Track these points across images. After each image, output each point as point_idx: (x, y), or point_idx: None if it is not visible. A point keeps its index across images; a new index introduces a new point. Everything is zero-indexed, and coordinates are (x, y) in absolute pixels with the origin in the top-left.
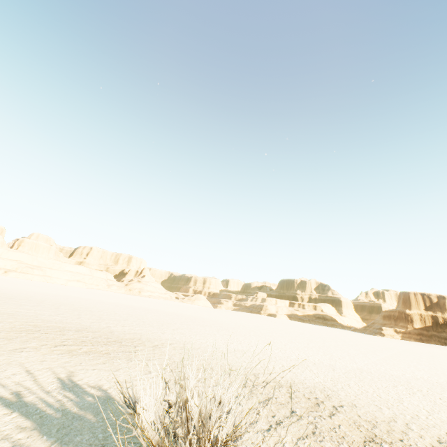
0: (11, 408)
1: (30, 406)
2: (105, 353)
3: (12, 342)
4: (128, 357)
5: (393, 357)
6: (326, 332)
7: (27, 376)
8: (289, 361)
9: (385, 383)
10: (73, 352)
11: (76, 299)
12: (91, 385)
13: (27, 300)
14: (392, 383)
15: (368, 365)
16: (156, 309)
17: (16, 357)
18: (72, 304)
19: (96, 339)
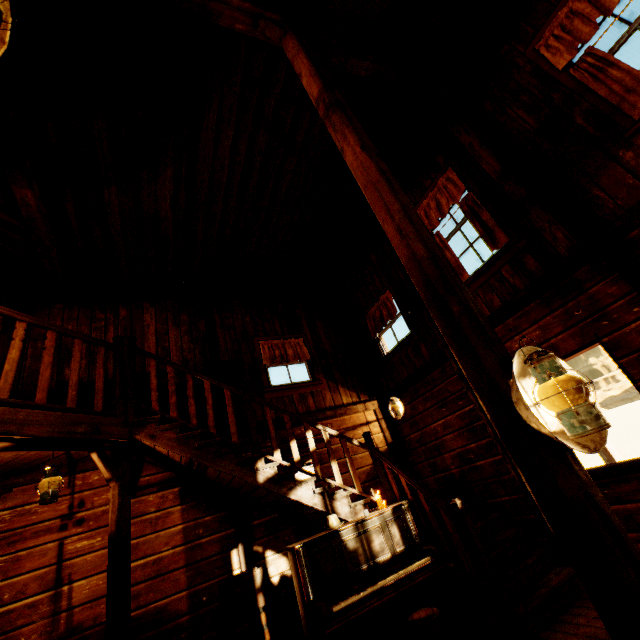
0: None
1: None
2: None
3: None
4: None
5: None
6: None
7: None
8: (599, 464)
9: None
10: None
11: None
12: None
13: None
14: None
15: None
16: None
17: None
18: None
19: None
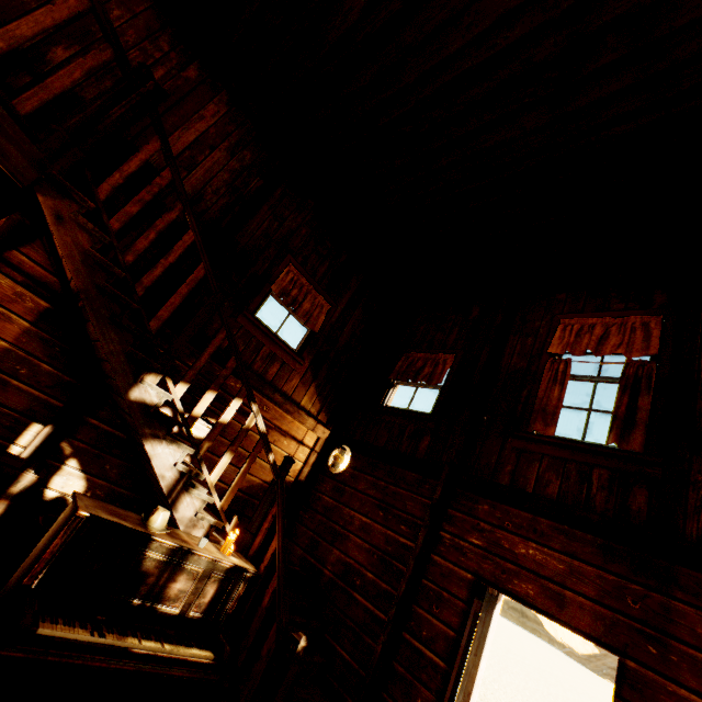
0: None
1: None
2: None
3: None
4: None
5: (570, 700)
6: (512, 635)
7: None
8: None
9: (506, 697)
10: None
11: None
12: None
13: None
14: (515, 701)
15: (512, 684)
16: None
17: None
18: None
19: None
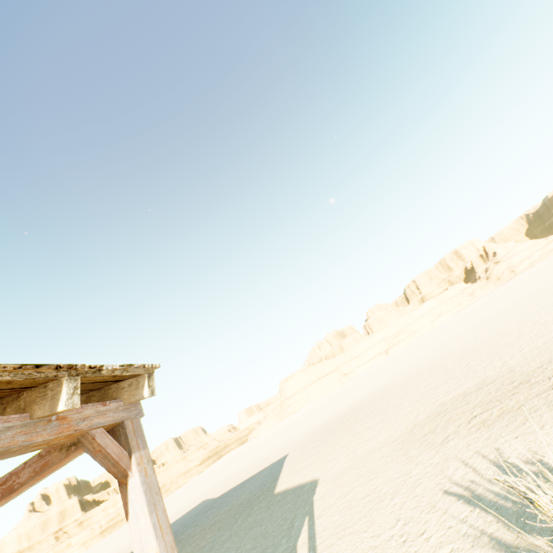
0: (471, 504)
1: (483, 500)
2: (517, 407)
3: (436, 434)
4: (546, 401)
5: None
6: None
7: (465, 467)
8: None
9: None
10: (486, 422)
11: (454, 342)
12: (522, 460)
13: (419, 375)
14: None
15: None
16: (551, 281)
17: (447, 450)
18: (454, 351)
19: (499, 392)
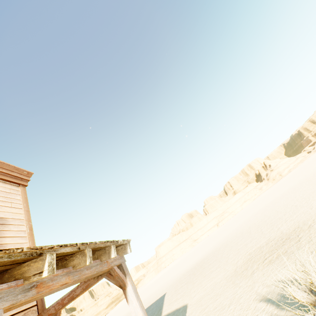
0: (266, 302)
1: (271, 299)
2: (285, 252)
3: (248, 270)
4: (297, 247)
5: None
6: None
7: (262, 285)
8: None
9: None
10: (271, 261)
11: (253, 217)
12: (287, 278)
13: (237, 238)
14: None
15: None
16: (299, 181)
17: (254, 278)
18: (254, 223)
19: (276, 245)
